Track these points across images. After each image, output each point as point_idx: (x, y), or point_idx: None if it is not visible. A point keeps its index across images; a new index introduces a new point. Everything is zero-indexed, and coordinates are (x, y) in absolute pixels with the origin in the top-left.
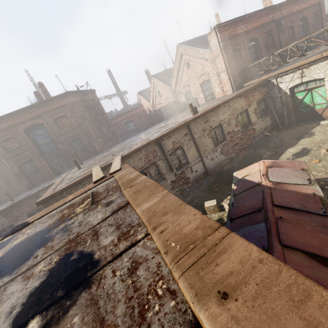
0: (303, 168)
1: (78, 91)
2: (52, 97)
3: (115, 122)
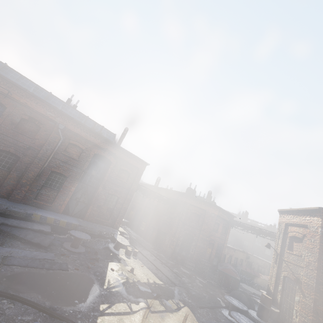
0: None
1: None
2: (273, 230)
3: None
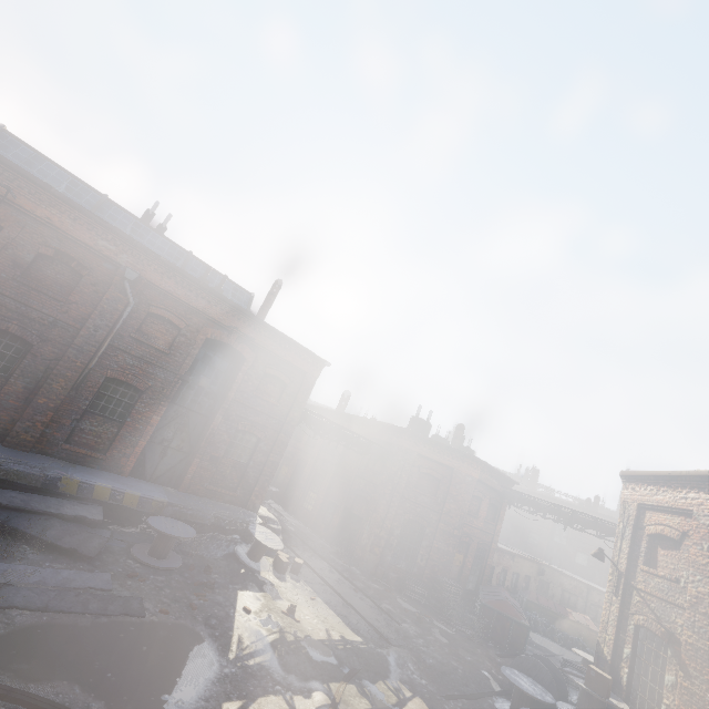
0: (590, 626)
1: None
2: (594, 511)
3: None
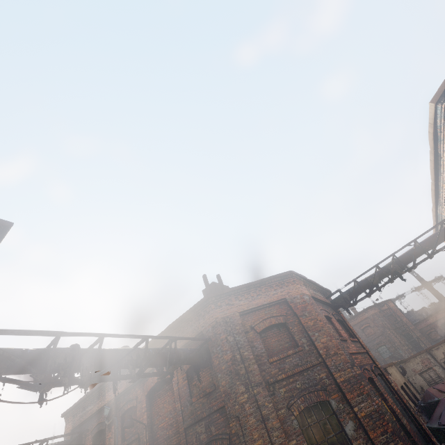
0: None
1: (375, 305)
2: (357, 313)
3: (426, 324)
